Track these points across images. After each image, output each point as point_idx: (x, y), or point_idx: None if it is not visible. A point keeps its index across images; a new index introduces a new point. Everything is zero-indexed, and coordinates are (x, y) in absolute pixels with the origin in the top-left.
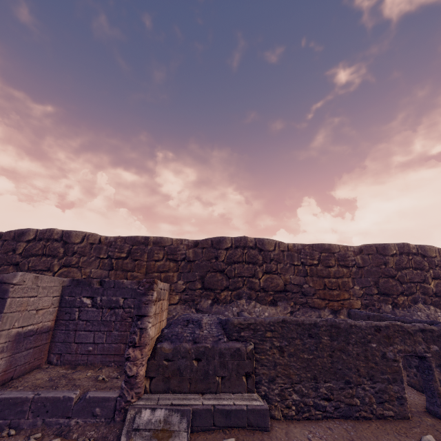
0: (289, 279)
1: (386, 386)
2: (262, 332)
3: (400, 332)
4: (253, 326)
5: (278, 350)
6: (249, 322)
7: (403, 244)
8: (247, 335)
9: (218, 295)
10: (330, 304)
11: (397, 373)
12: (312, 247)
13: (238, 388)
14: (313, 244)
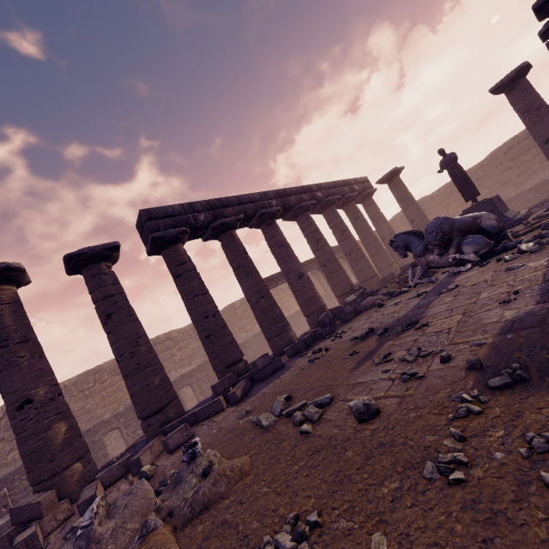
0: (72, 409)
1: (97, 455)
2: (11, 478)
3: (103, 424)
4: (4, 480)
5: (27, 480)
6: (0, 479)
7: (155, 338)
8: (0, 487)
9: (5, 461)
10: (111, 408)
11: (102, 445)
12: (86, 375)
13: (0, 516)
14: (87, 372)
